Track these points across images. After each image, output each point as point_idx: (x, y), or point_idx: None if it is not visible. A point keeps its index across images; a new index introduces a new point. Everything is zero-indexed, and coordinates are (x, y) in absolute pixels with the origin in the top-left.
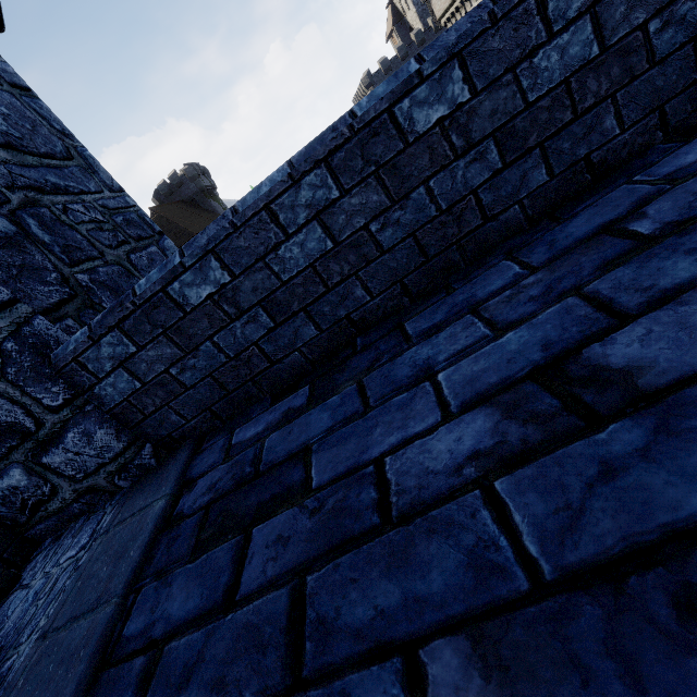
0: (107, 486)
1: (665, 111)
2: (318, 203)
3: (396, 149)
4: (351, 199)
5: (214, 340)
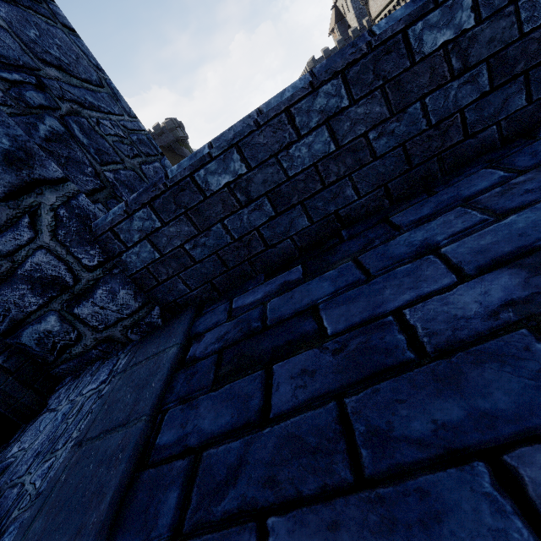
0: (121, 337)
1: None
2: (330, 109)
3: (403, 67)
4: (357, 109)
5: (224, 222)
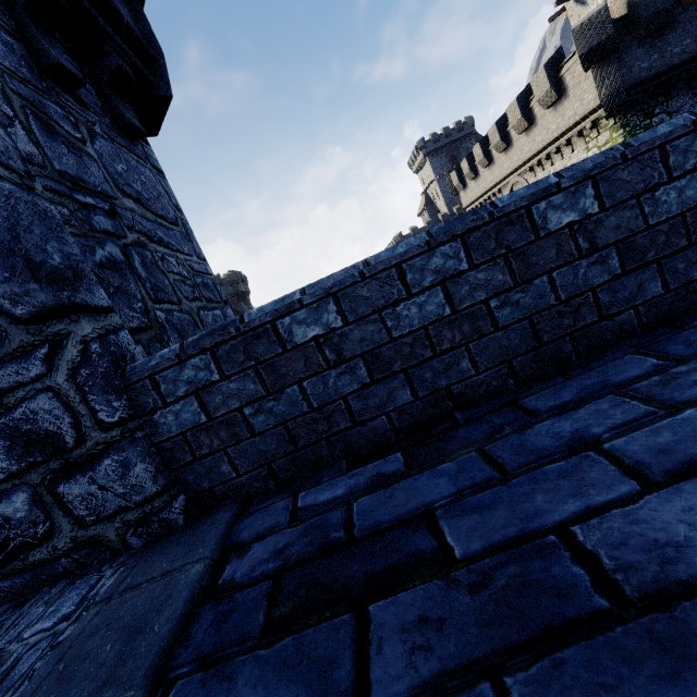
0: (114, 540)
1: None
2: (446, 271)
3: (528, 239)
4: (477, 274)
5: (302, 384)
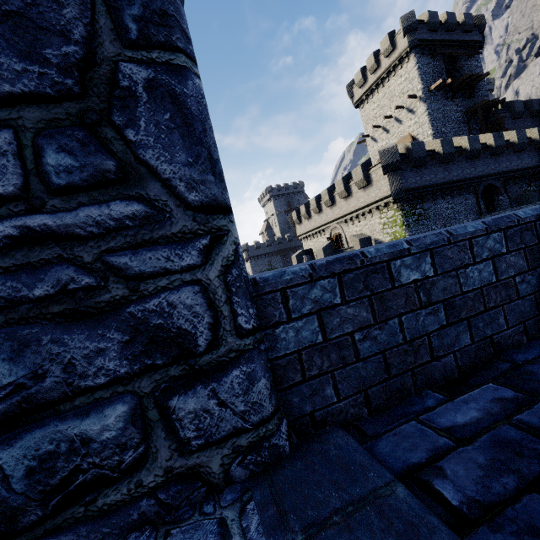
0: (215, 472)
1: None
2: (495, 250)
3: (534, 242)
4: (510, 257)
5: (401, 318)
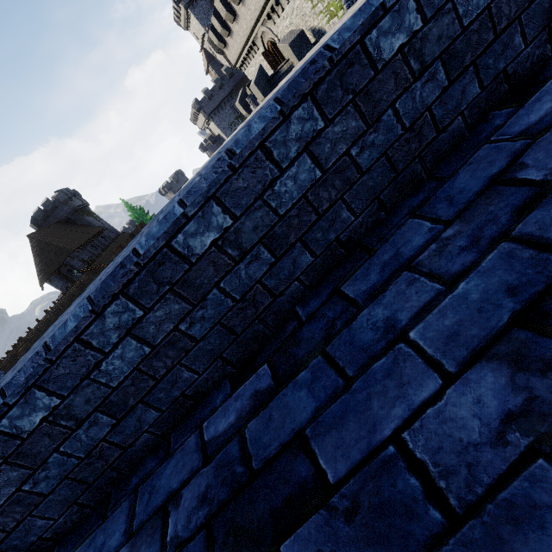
0: None
1: (225, 356)
2: None
3: (16, 444)
4: None
5: None
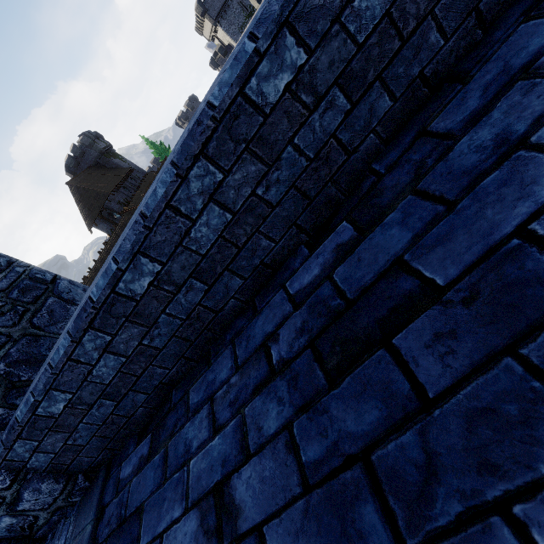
0: (66, 504)
1: (299, 224)
2: (101, 345)
3: (132, 306)
4: (121, 336)
5: (84, 422)
